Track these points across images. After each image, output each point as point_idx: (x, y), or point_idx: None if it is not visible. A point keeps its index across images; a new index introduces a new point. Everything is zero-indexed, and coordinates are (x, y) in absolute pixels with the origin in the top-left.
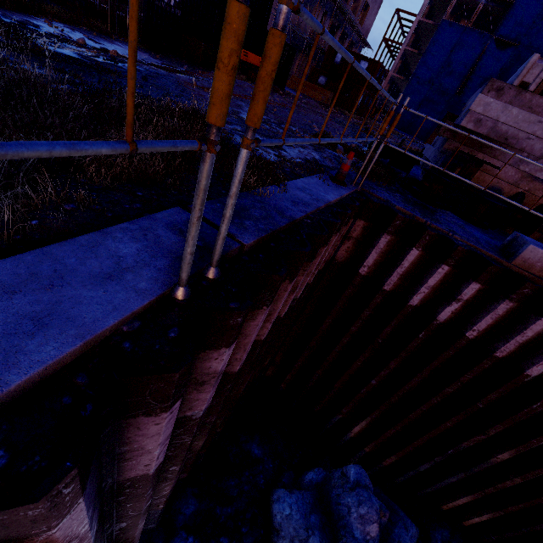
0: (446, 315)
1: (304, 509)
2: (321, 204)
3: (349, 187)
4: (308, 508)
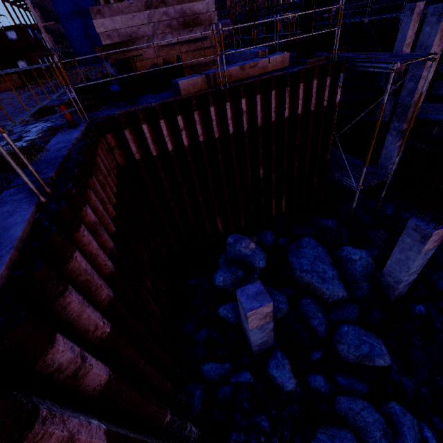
0: (186, 140)
1: (226, 270)
2: (72, 141)
3: (82, 124)
4: (227, 268)
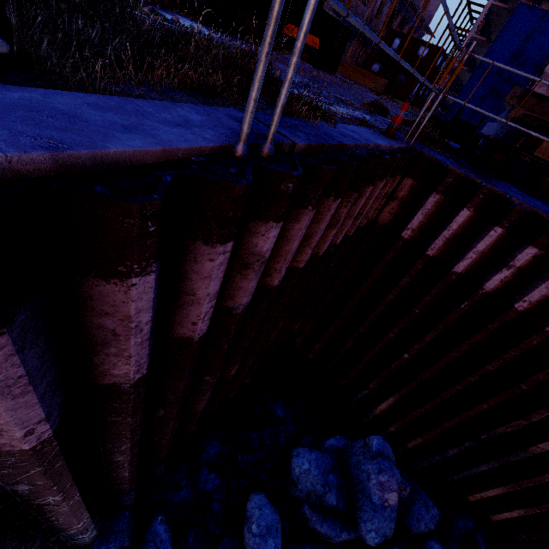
0: (494, 283)
1: (322, 467)
2: (370, 143)
3: (399, 142)
4: (327, 467)
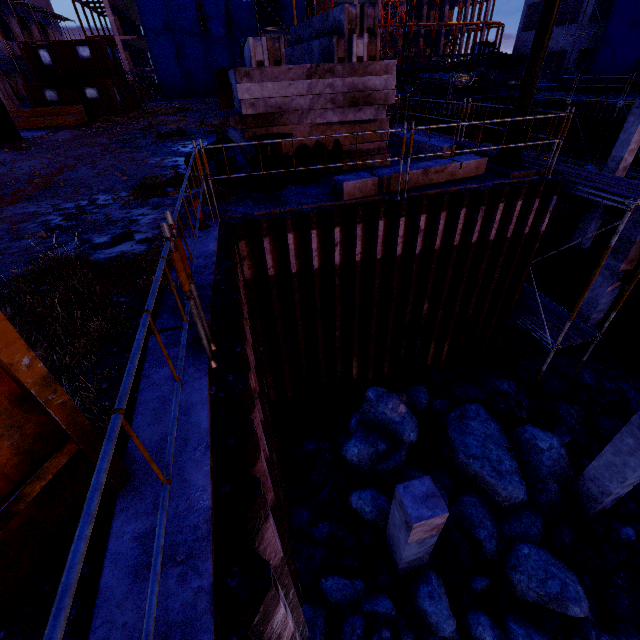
0: (338, 258)
1: (363, 439)
2: (212, 258)
3: (214, 226)
4: (365, 437)
